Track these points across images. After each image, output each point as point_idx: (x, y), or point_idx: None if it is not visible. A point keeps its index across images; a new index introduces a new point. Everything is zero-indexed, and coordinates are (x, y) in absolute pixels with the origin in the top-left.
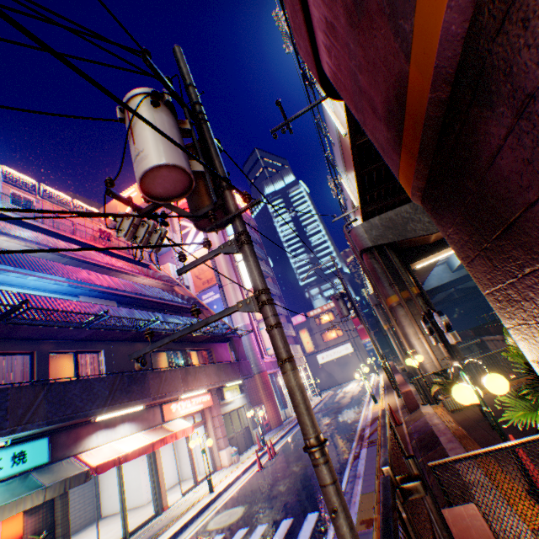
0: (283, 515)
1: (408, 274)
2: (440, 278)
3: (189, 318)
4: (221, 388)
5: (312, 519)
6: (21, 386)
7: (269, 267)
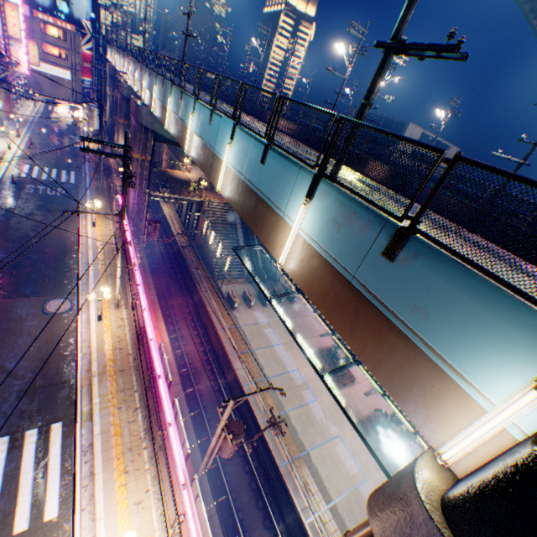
0: (63, 170)
1: None
2: None
3: None
4: None
5: (75, 174)
6: None
7: None
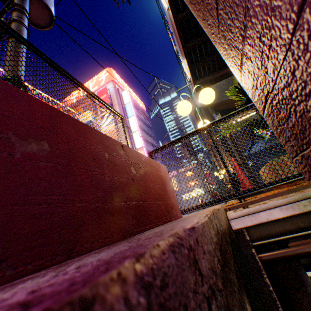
0: None
1: None
2: (257, 147)
3: None
4: None
5: None
6: None
7: (155, 141)
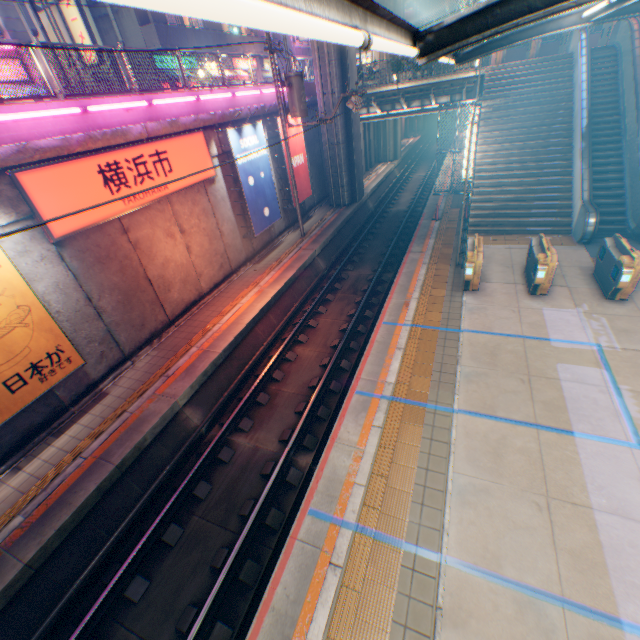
0: None
1: None
2: None
3: None
4: (262, 61)
5: None
6: (187, 30)
7: None
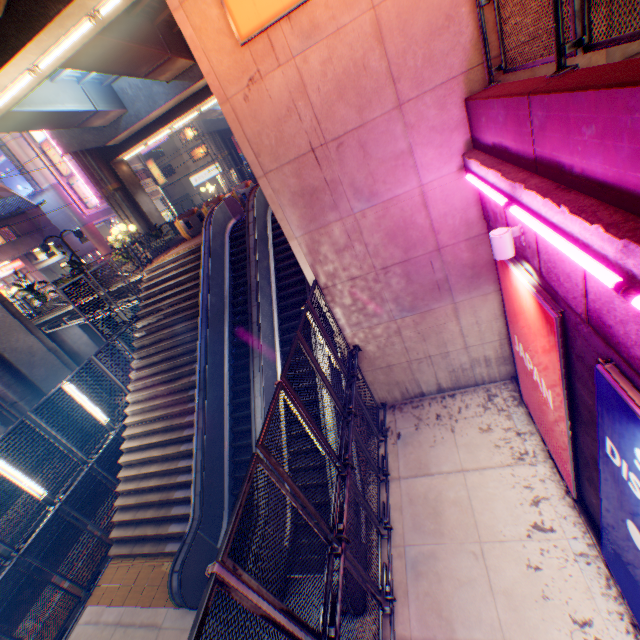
0: None
1: (107, 175)
2: None
3: None
4: (34, 254)
5: None
6: None
7: None
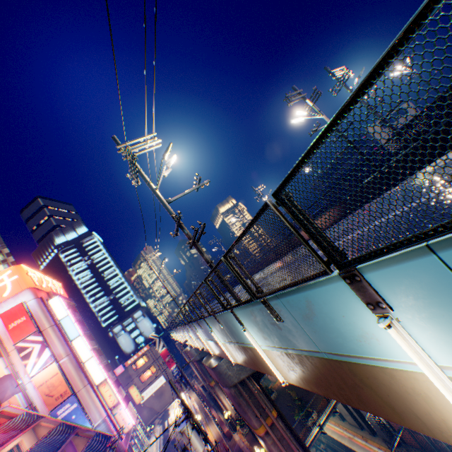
0: None
1: None
2: None
3: (86, 451)
4: None
5: None
6: None
7: (94, 340)
